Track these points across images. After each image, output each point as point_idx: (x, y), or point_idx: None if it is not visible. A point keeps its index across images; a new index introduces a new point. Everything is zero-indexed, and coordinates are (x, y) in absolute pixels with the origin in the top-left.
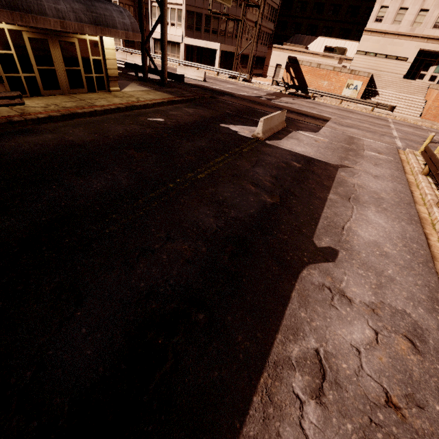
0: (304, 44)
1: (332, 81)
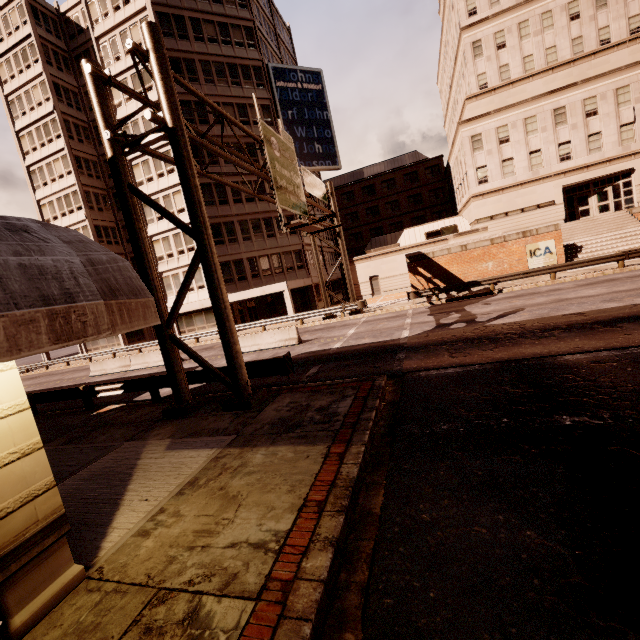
0: (389, 243)
1: (499, 257)
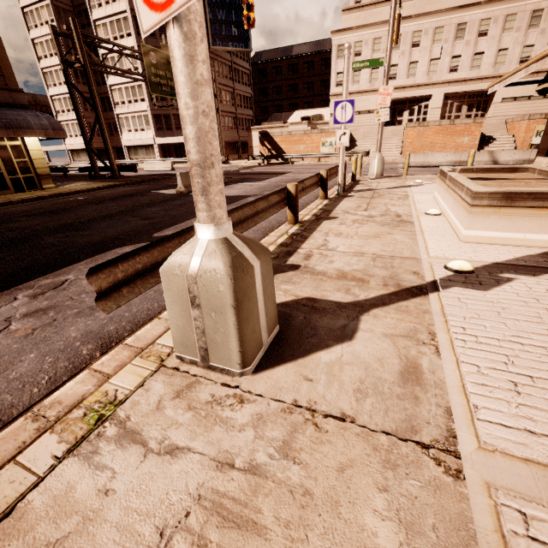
0: (283, 120)
1: (307, 143)
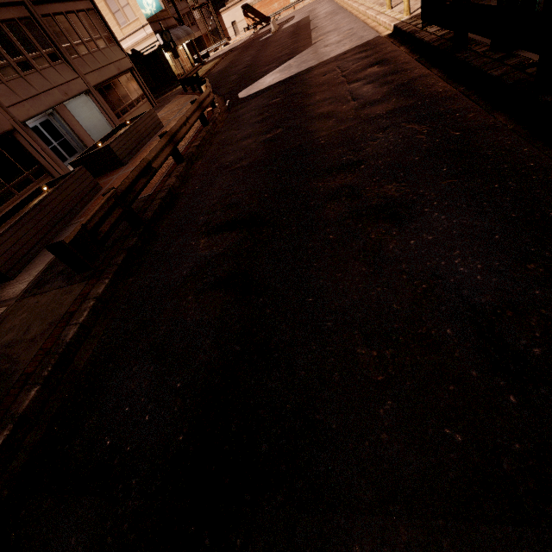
0: None
1: (279, 0)
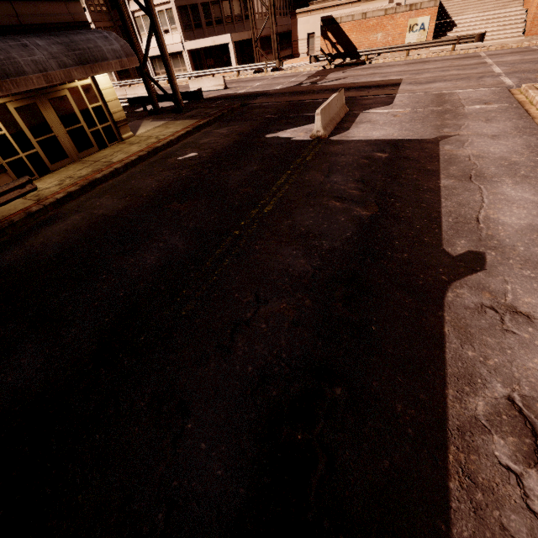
0: None
1: (387, 29)
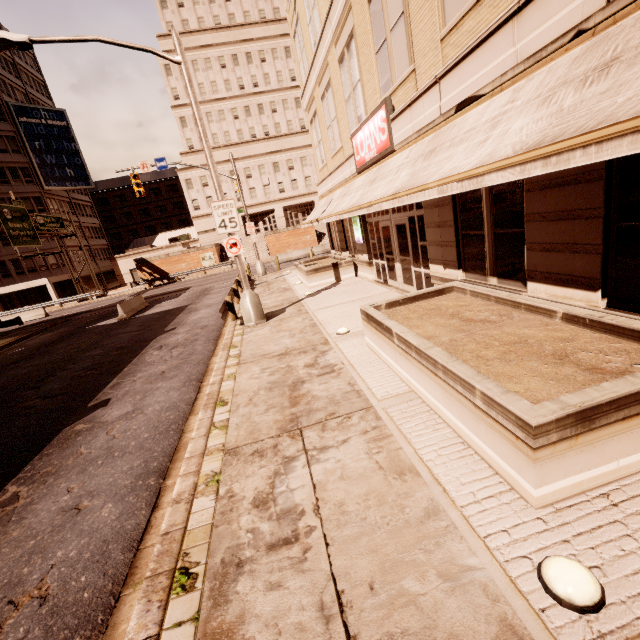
0: (148, 244)
1: (188, 261)
